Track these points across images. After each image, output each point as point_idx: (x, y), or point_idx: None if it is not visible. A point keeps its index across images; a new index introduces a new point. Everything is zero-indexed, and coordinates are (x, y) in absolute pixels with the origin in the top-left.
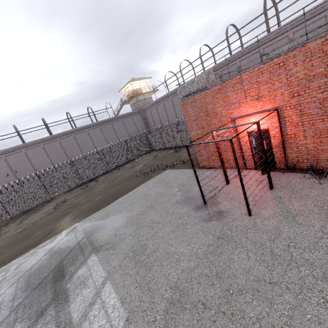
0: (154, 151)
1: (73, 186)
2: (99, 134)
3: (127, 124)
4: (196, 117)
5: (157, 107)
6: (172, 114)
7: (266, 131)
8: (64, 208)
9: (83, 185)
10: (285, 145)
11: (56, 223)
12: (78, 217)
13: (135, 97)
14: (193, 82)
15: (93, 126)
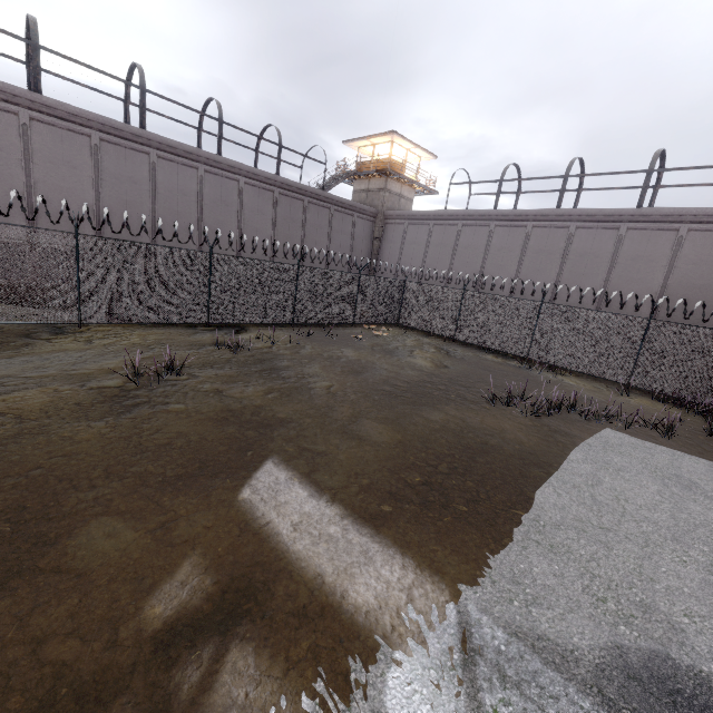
0: (411, 332)
1: (171, 317)
2: (265, 210)
3: (337, 227)
4: None
5: (434, 229)
6: (472, 264)
7: None
8: (190, 401)
9: (202, 329)
10: None
11: (218, 492)
12: (377, 518)
13: (382, 177)
14: None
15: (263, 181)
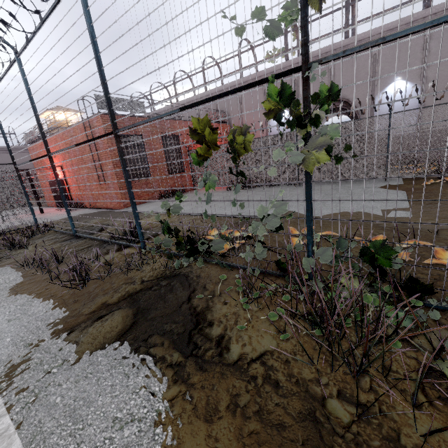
0: None
1: None
2: None
3: None
4: (37, 162)
5: None
6: None
7: (61, 179)
8: None
9: None
10: (70, 190)
11: None
12: None
13: (56, 129)
14: (30, 135)
15: None
